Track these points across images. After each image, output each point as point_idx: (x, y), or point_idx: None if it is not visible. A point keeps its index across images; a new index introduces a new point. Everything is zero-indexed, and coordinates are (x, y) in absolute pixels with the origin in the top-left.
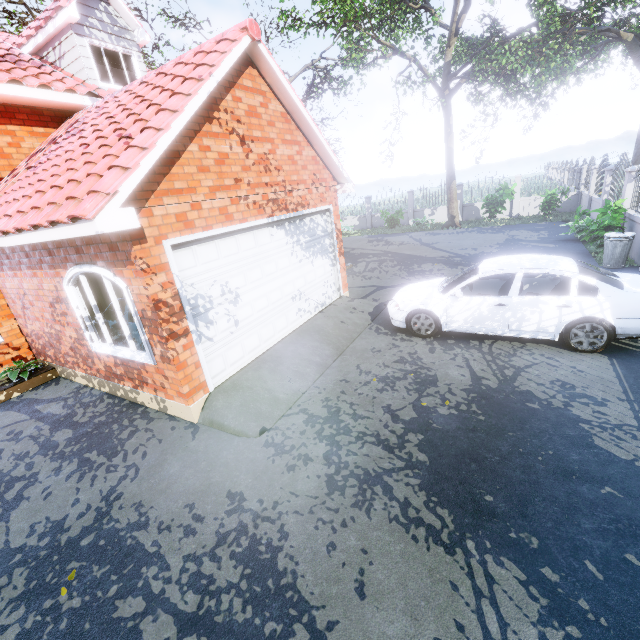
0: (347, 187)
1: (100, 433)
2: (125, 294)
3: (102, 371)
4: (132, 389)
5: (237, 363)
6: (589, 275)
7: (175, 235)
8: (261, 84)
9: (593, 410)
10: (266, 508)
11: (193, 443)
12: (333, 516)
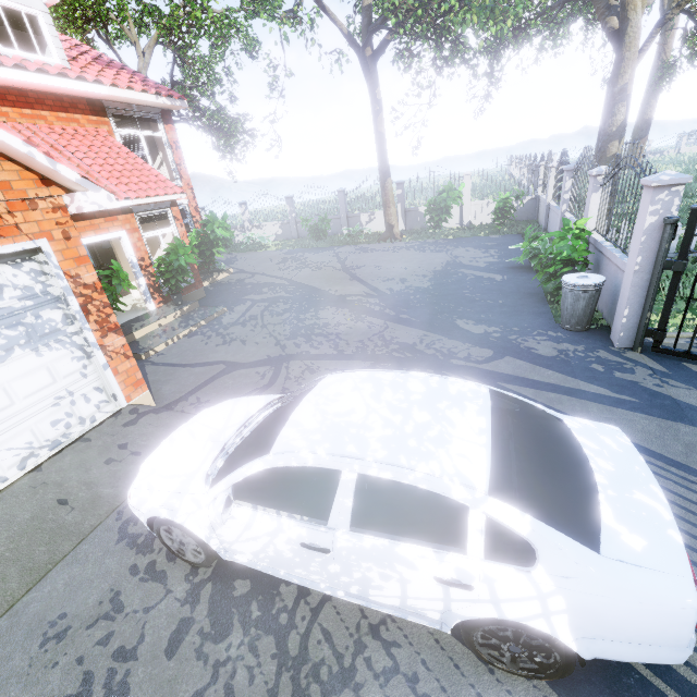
0: (84, 200)
1: None
2: None
3: None
4: None
5: None
6: (525, 433)
7: None
8: None
9: None
10: None
11: None
12: None
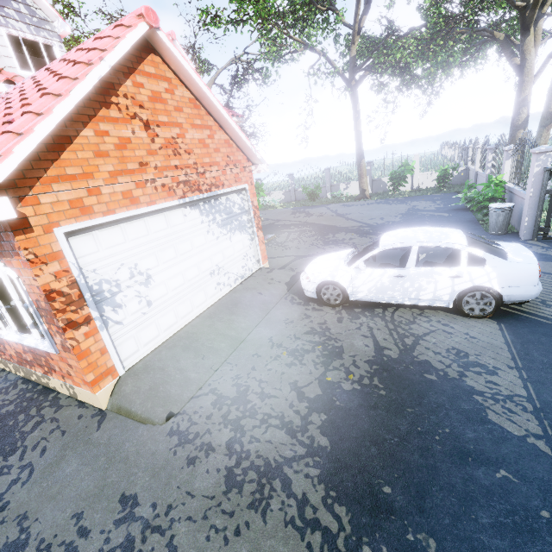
0: (261, 167)
1: (3, 426)
2: (17, 284)
3: (14, 357)
4: (43, 375)
5: (152, 342)
6: (477, 245)
7: (69, 222)
8: (165, 71)
9: (486, 380)
10: (158, 514)
11: (97, 434)
12: (227, 521)
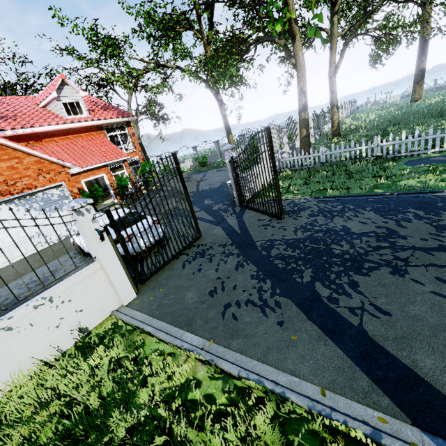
0: (72, 170)
1: None
2: None
3: None
4: None
5: None
6: (138, 220)
7: None
8: None
9: None
10: None
11: None
12: None
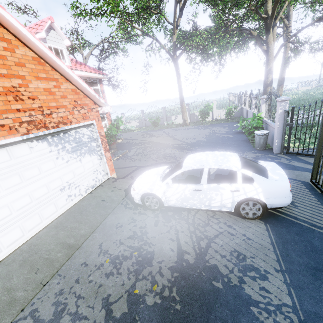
0: (105, 109)
1: None
2: None
3: None
4: None
5: None
6: (248, 164)
7: None
8: (4, 33)
9: (259, 286)
10: None
11: None
12: None
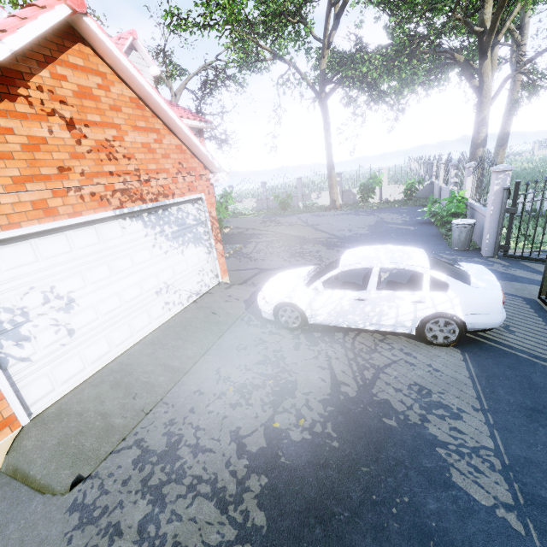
0: (219, 176)
1: None
2: None
3: None
4: None
5: (74, 378)
6: (440, 266)
7: None
8: (98, 64)
9: (449, 426)
10: None
11: None
12: None
